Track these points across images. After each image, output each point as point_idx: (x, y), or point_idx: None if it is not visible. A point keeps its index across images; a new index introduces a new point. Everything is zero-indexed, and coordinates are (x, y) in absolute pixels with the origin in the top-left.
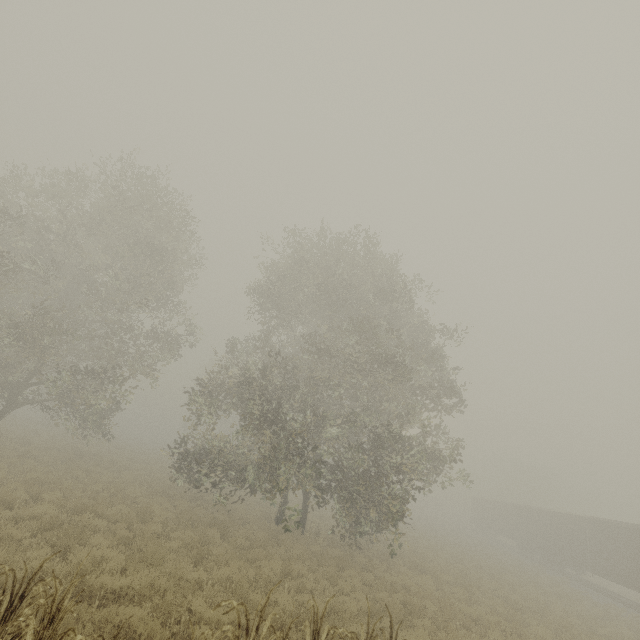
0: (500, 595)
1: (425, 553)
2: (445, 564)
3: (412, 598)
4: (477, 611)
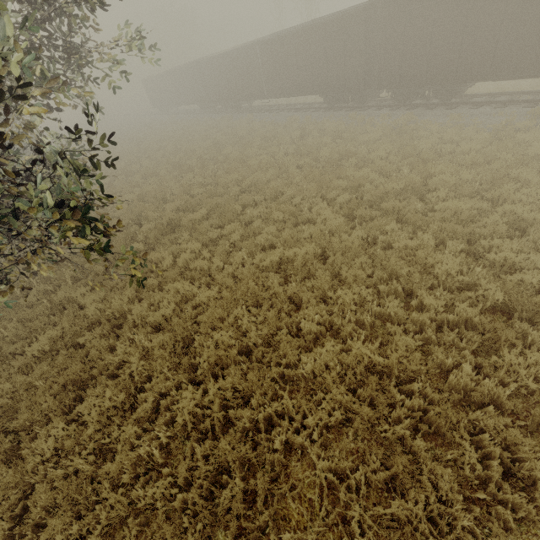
0: (248, 185)
1: (152, 188)
2: (181, 189)
3: (218, 337)
4: (276, 253)
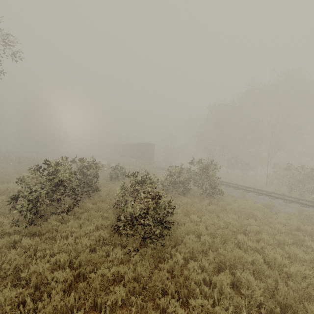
0: None
1: None
2: None
3: None
4: None
